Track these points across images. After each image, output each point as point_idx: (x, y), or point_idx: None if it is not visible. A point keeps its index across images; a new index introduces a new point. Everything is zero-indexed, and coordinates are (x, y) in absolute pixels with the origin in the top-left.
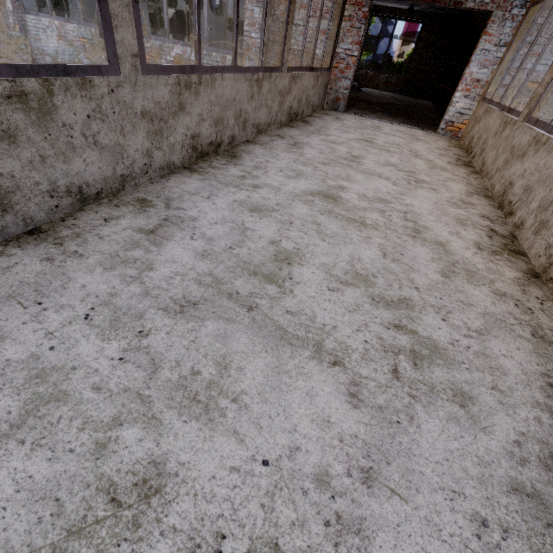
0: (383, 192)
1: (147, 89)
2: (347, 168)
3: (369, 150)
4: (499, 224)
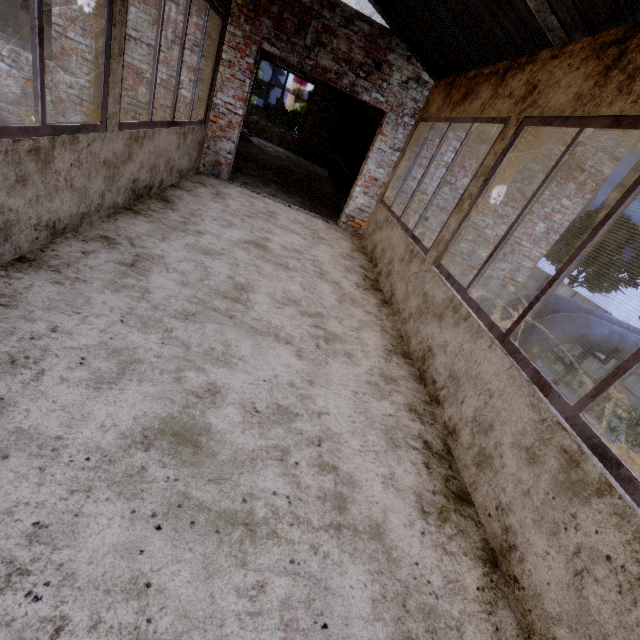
0: (283, 384)
1: None
2: (227, 324)
3: (261, 268)
4: (429, 422)
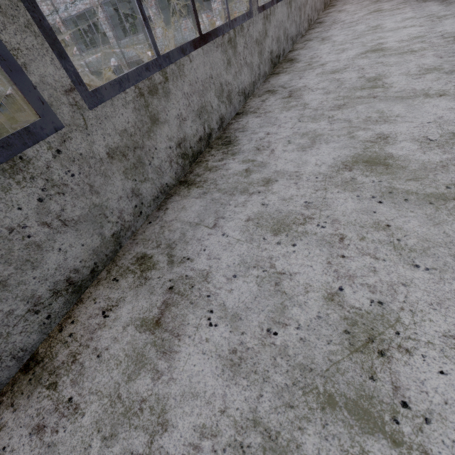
0: None
1: None
2: None
3: None
4: None
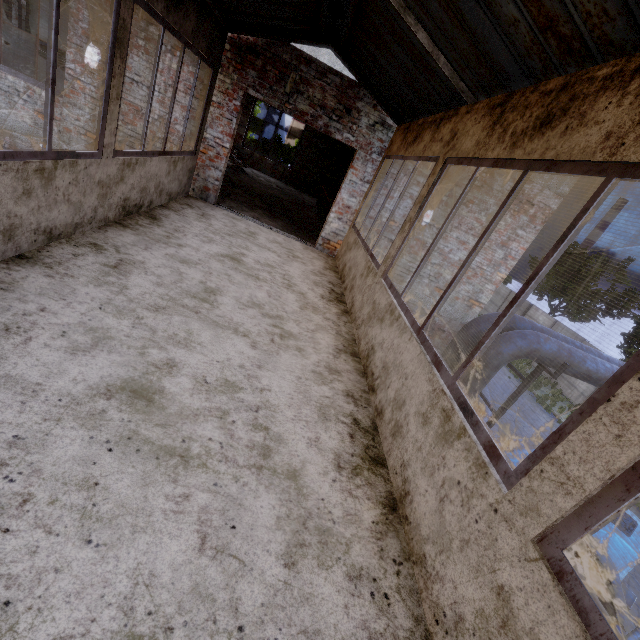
0: (234, 365)
1: None
2: (192, 318)
3: (233, 277)
4: (363, 406)
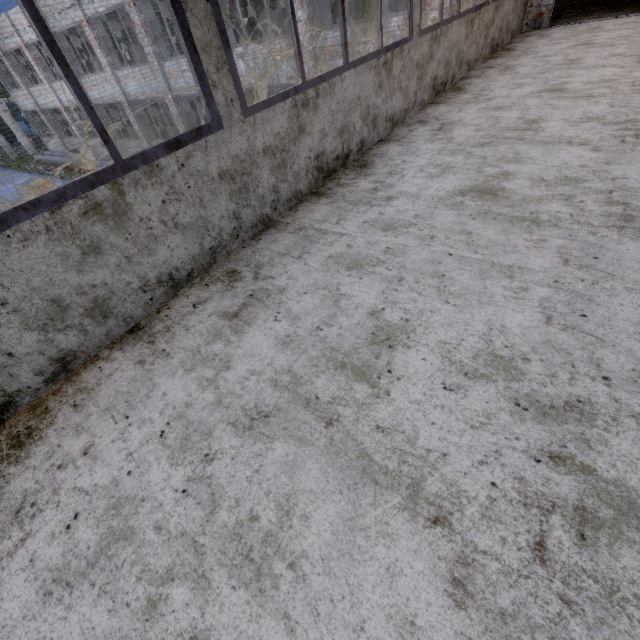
0: (608, 76)
1: (419, 47)
2: (567, 70)
3: (588, 51)
4: None
